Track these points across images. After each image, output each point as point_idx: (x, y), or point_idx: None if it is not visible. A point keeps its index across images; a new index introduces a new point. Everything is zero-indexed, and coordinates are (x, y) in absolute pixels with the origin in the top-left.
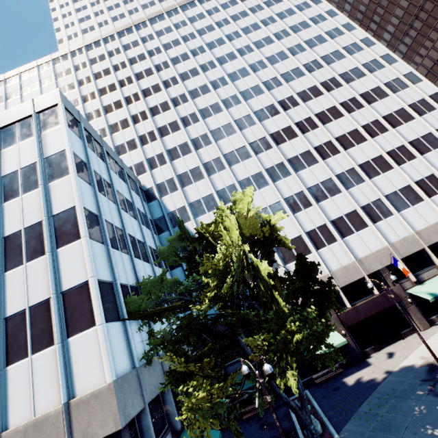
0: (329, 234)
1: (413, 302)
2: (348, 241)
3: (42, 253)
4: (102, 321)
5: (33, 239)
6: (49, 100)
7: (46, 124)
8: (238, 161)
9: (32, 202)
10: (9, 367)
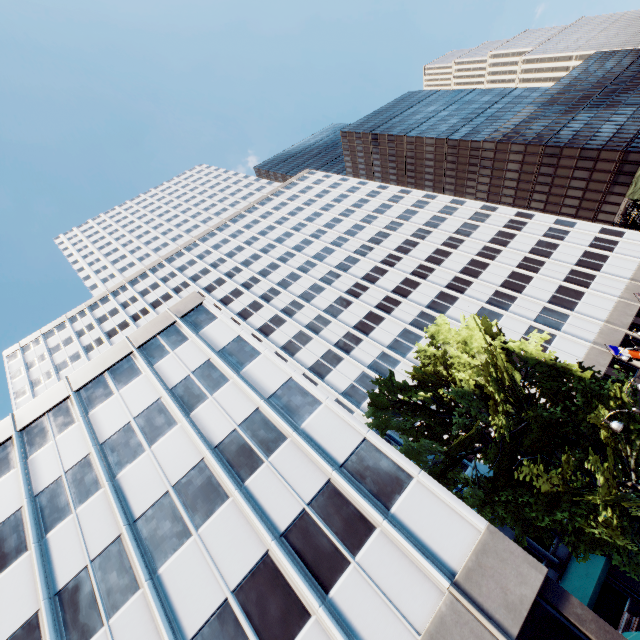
0: None
1: None
2: None
3: (283, 439)
4: (418, 468)
5: (259, 430)
6: (190, 303)
7: (199, 323)
8: (373, 328)
9: (231, 396)
10: (332, 592)
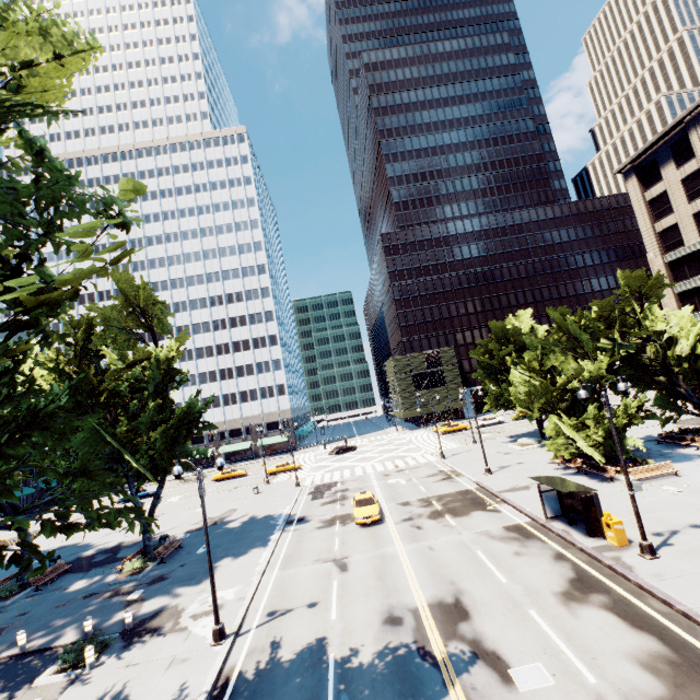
0: None
1: None
2: None
3: None
4: None
5: None
6: None
7: None
8: None
9: None
10: None
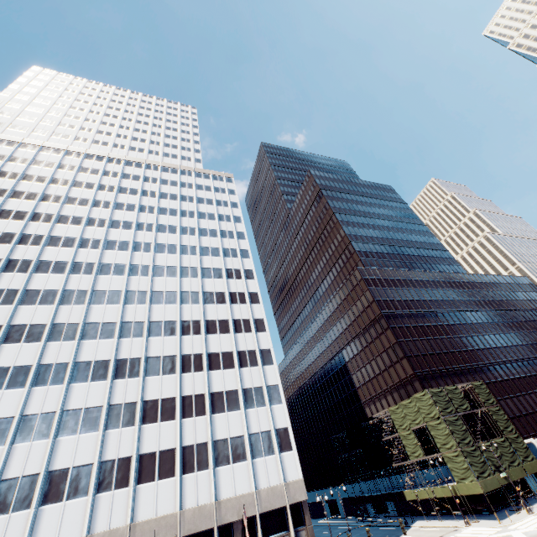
0: (30, 493)
1: None
2: (43, 512)
3: None
4: None
5: None
6: None
7: None
8: (19, 340)
9: None
10: None
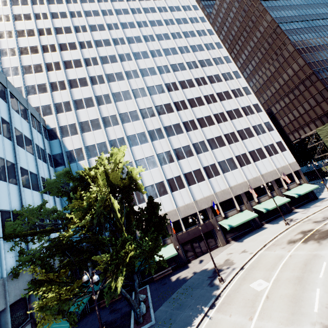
0: (181, 182)
1: (220, 229)
2: (191, 188)
3: None
4: None
5: None
6: None
7: None
8: (129, 121)
9: None
10: None
